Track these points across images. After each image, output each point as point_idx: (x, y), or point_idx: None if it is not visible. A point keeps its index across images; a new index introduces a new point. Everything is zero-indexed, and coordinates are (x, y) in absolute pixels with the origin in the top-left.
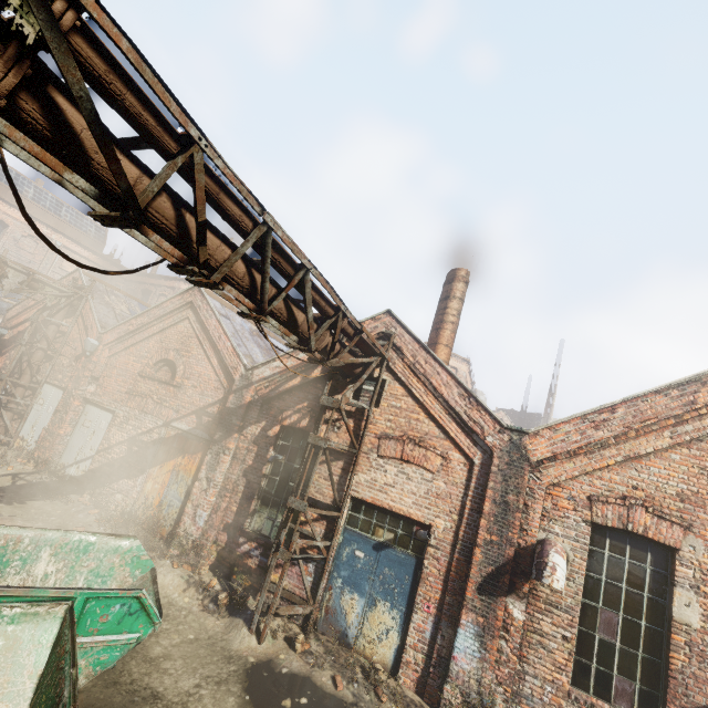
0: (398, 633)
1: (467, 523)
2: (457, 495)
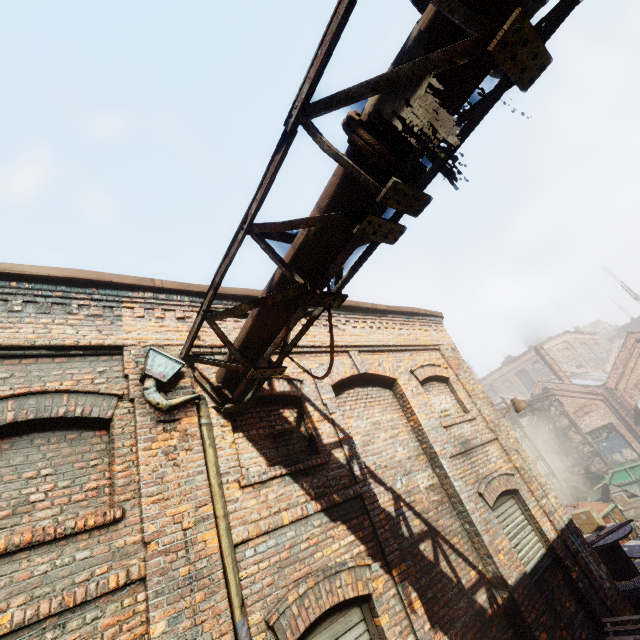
0: (634, 452)
1: (617, 414)
2: (608, 410)
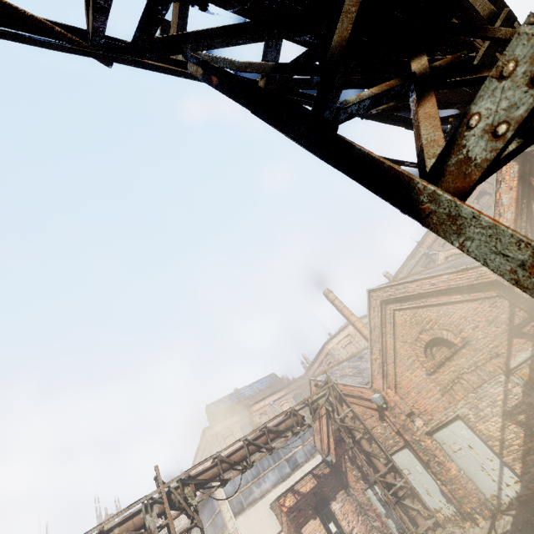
0: None
1: None
2: None
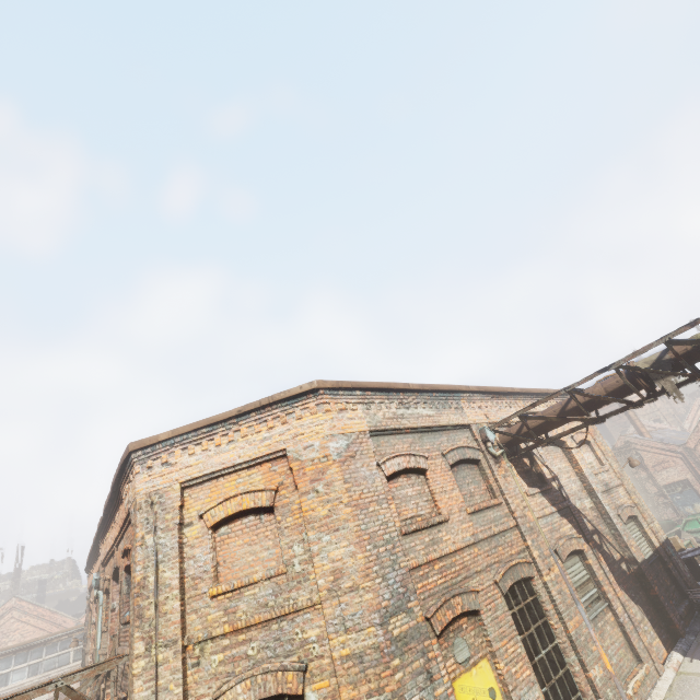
0: None
1: (693, 472)
2: (685, 467)
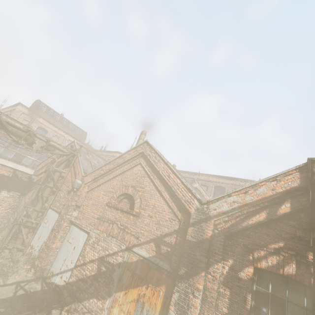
0: None
1: None
2: None
